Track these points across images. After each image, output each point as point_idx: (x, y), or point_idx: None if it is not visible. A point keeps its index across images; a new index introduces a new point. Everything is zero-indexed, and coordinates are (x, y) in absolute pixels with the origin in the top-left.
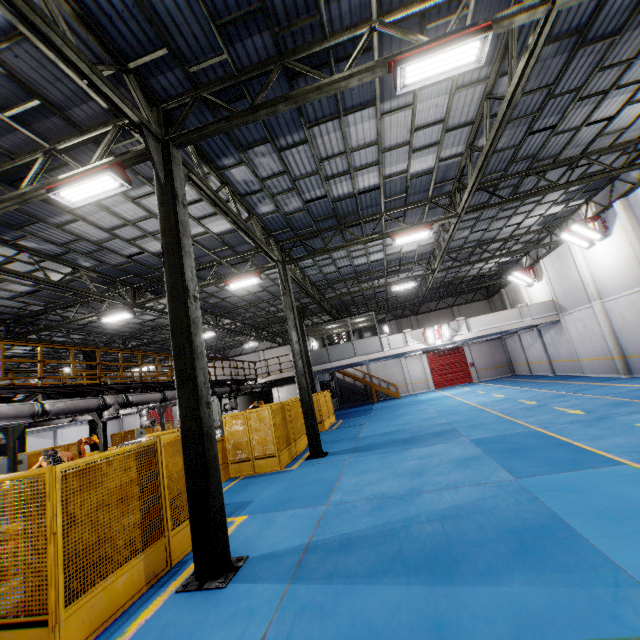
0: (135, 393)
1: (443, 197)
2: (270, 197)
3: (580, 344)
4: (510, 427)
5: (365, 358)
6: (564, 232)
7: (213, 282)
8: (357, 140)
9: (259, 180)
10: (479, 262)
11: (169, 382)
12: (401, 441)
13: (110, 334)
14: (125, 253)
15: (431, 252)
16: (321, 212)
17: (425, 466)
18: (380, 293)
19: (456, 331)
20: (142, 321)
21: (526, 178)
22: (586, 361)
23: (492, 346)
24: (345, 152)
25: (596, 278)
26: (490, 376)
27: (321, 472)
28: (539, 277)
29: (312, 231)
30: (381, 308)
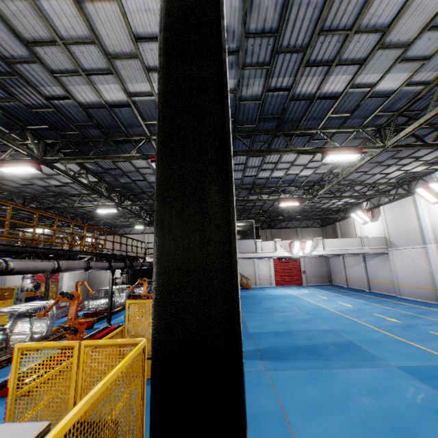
0: (20, 258)
1: (373, 128)
2: (240, 67)
3: (403, 273)
4: (420, 354)
5: (241, 256)
6: (421, 187)
7: (138, 156)
8: (372, 16)
9: (243, 33)
10: (349, 197)
11: (66, 250)
12: (308, 351)
13: (10, 191)
14: (44, 92)
15: (318, 181)
16: (271, 109)
17: (398, 416)
18: (257, 206)
19: (314, 247)
20: (47, 185)
21: (434, 132)
22: (406, 287)
23: (319, 261)
24: (349, 30)
25: (435, 227)
26: (315, 282)
27: (248, 394)
28: (375, 218)
29: (249, 130)
30: (254, 218)
